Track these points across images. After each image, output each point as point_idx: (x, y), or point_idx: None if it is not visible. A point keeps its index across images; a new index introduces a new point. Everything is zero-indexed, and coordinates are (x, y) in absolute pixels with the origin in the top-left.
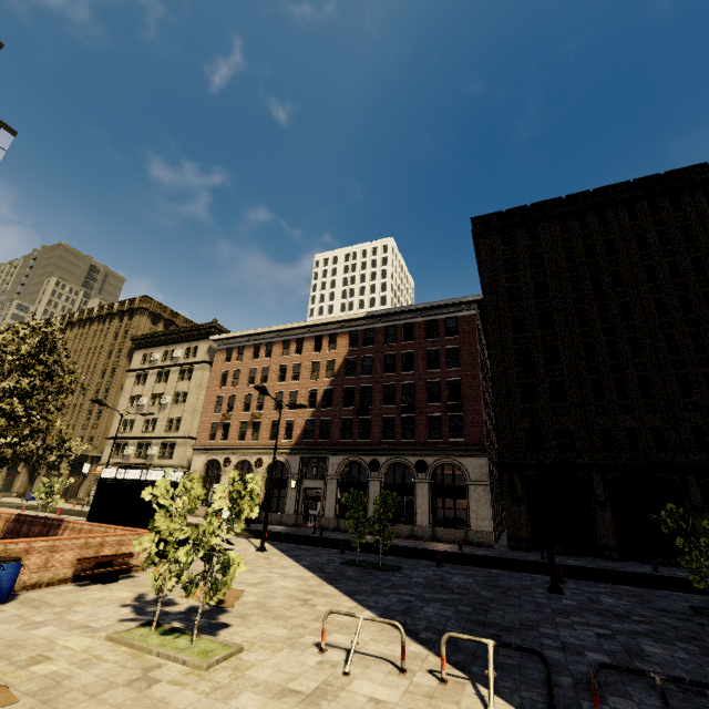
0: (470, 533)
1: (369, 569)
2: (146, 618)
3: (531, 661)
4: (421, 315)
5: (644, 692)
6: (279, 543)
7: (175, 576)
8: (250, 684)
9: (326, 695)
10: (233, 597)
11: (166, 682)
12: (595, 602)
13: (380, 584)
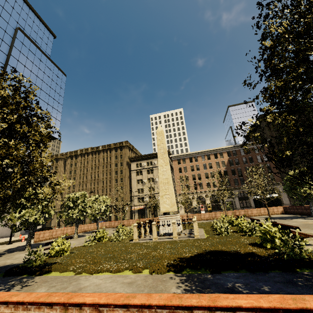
0: (284, 205)
1: None
2: None
3: None
4: (251, 145)
5: None
6: None
7: None
8: None
9: None
10: None
11: None
12: None
13: None
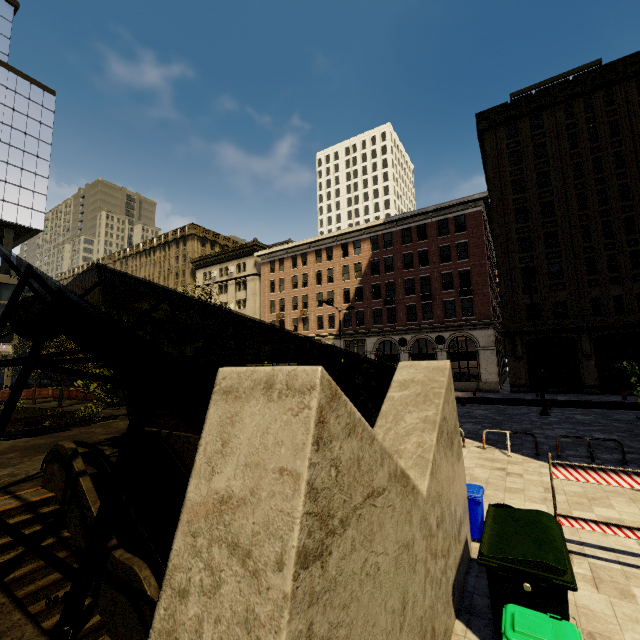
0: (480, 384)
1: None
2: None
3: (527, 442)
4: (432, 216)
5: (585, 449)
6: None
7: None
8: None
9: None
10: None
11: None
12: (571, 418)
13: None
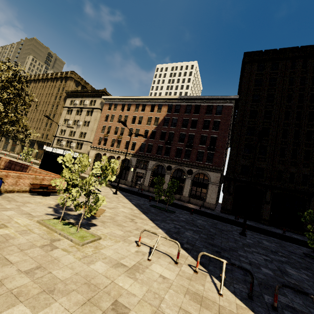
0: (205, 203)
1: (161, 210)
2: (58, 215)
3: (236, 268)
4: (205, 101)
5: (292, 295)
6: (123, 192)
7: (72, 200)
8: (102, 257)
9: (138, 269)
10: (100, 212)
11: (60, 249)
12: (260, 243)
13: (166, 218)
